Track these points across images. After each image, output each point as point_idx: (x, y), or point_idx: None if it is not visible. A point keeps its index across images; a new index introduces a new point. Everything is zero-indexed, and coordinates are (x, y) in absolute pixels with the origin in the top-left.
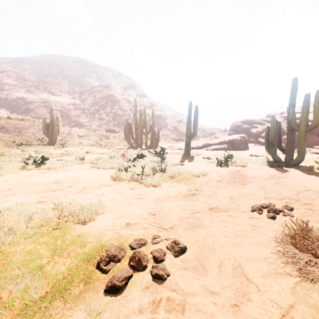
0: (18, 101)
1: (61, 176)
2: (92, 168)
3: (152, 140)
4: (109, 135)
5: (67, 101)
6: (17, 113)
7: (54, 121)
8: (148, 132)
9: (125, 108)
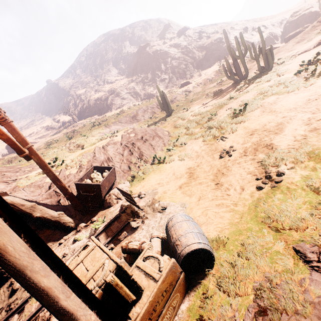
0: (98, 103)
1: (294, 101)
2: (291, 93)
3: (266, 61)
4: (188, 88)
5: (126, 82)
6: (104, 112)
7: (164, 95)
8: (258, 55)
9: (177, 55)
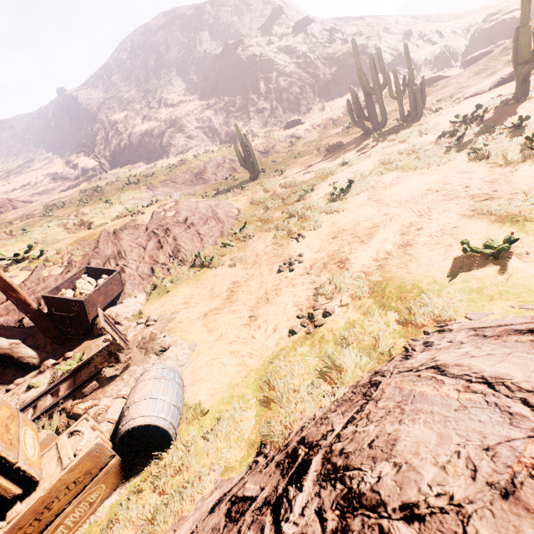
0: (146, 141)
1: (413, 187)
2: (417, 171)
3: (414, 104)
4: (297, 132)
5: (197, 107)
6: (155, 159)
7: (247, 143)
8: (402, 92)
9: (288, 69)
